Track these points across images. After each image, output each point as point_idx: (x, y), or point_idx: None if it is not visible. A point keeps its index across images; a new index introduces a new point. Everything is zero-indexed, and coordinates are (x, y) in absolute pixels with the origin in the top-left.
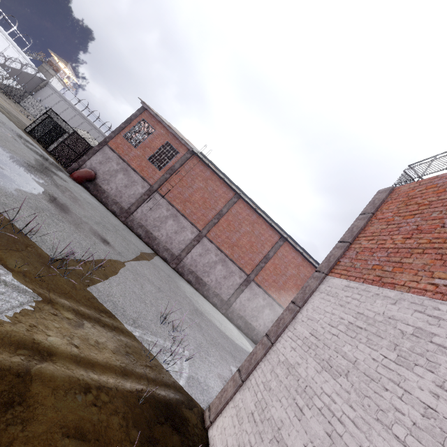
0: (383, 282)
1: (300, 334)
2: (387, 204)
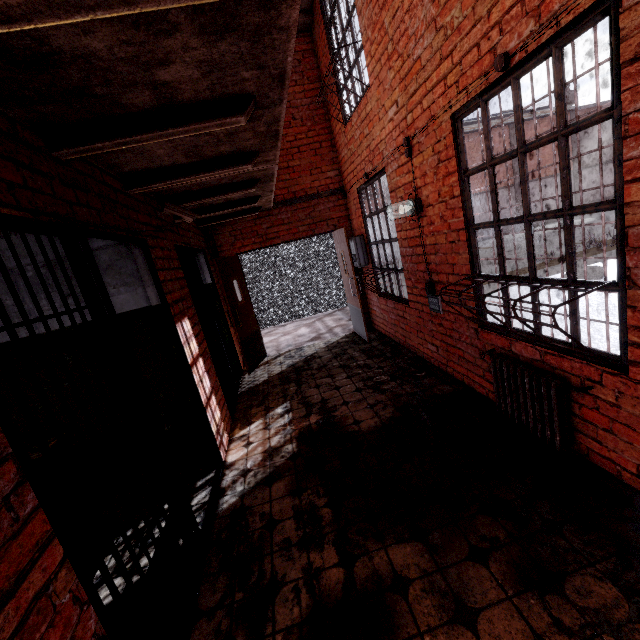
0: None
1: None
2: None
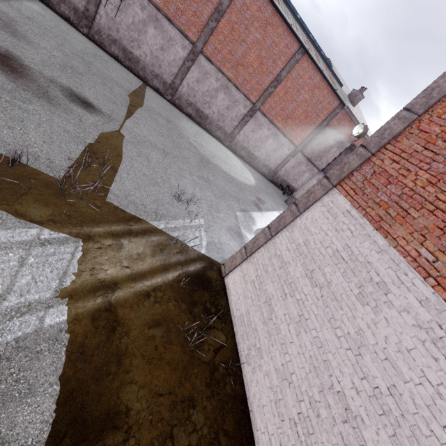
0: (380, 226)
1: (296, 239)
2: (445, 106)
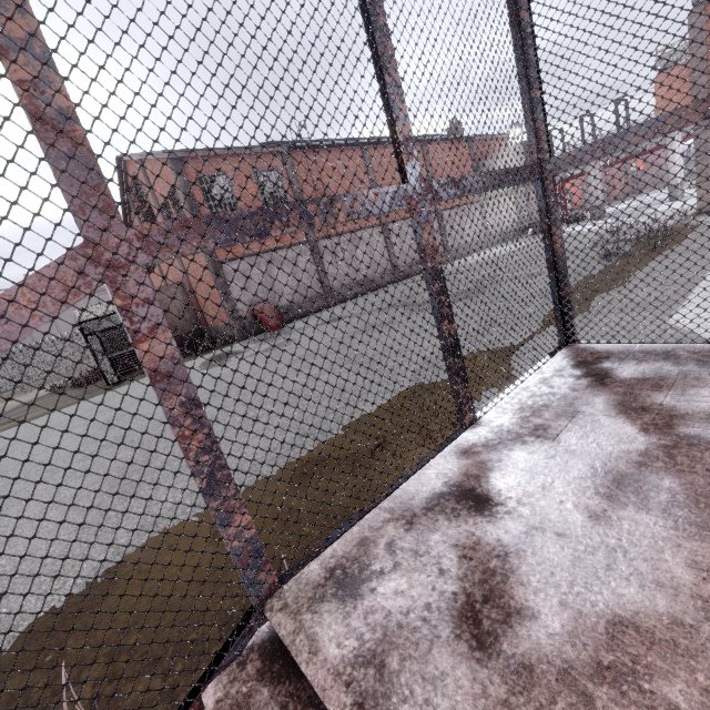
0: None
1: None
2: None
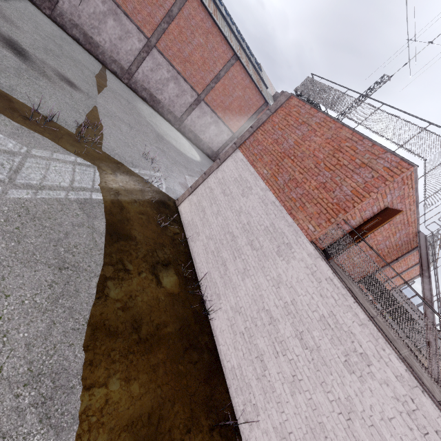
0: (253, 164)
1: (218, 177)
2: (281, 110)
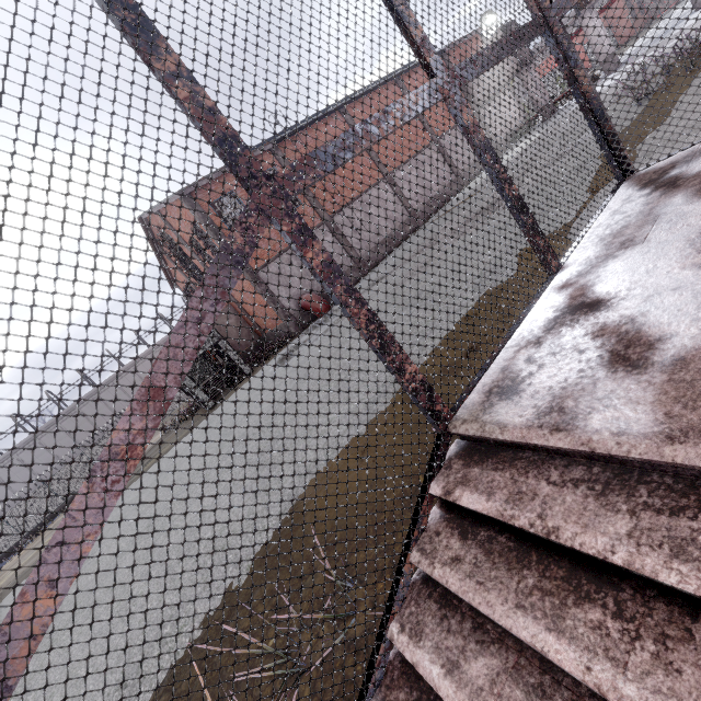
0: None
1: None
2: None
